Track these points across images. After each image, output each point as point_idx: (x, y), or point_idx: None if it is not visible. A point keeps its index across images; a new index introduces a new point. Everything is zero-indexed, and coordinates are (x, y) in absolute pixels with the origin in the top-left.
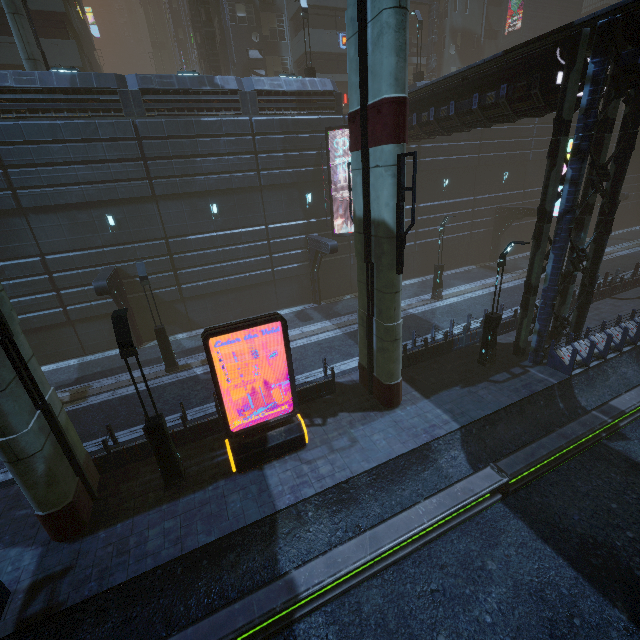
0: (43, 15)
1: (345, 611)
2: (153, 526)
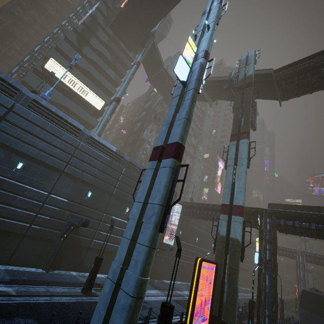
0: (87, 123)
1: None
2: None
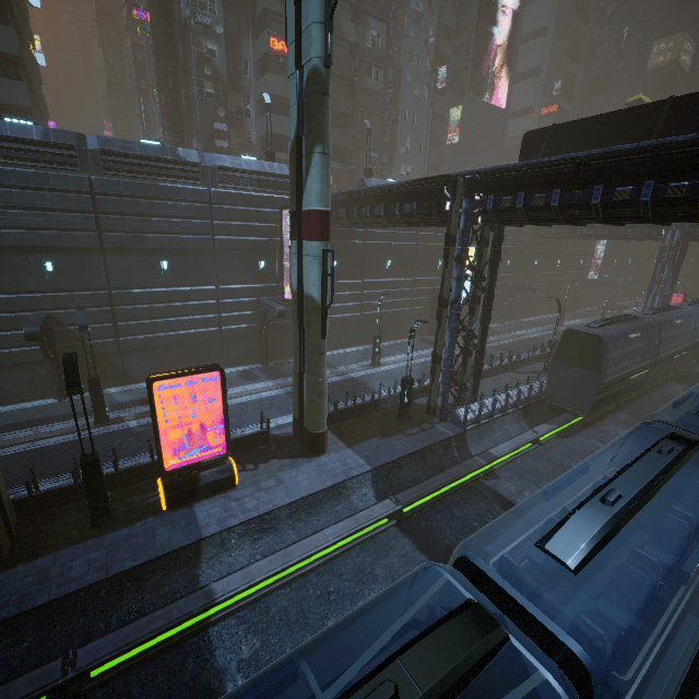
0: None
1: (255, 614)
2: (77, 558)
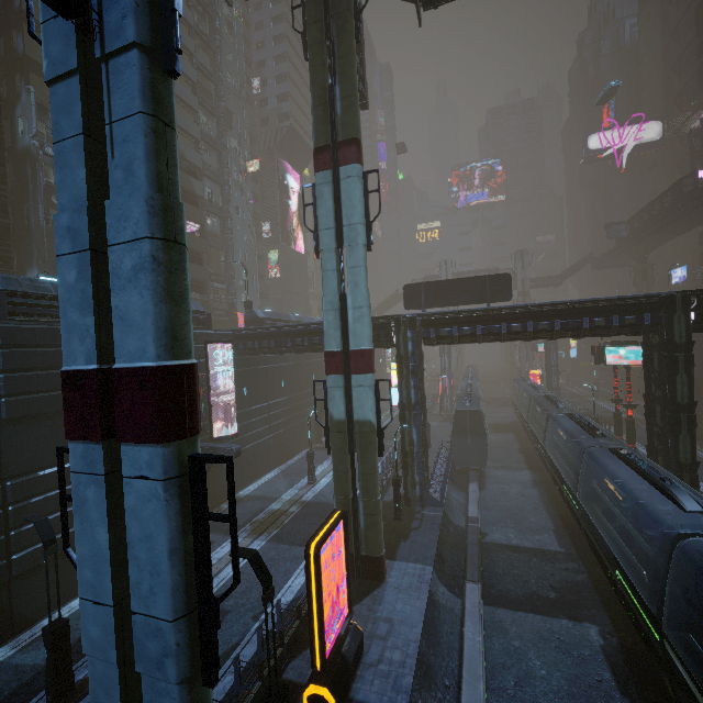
0: None
1: None
2: None
